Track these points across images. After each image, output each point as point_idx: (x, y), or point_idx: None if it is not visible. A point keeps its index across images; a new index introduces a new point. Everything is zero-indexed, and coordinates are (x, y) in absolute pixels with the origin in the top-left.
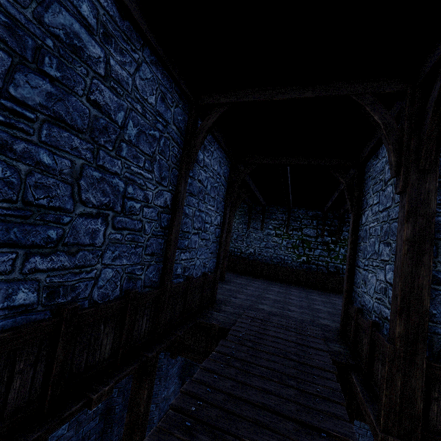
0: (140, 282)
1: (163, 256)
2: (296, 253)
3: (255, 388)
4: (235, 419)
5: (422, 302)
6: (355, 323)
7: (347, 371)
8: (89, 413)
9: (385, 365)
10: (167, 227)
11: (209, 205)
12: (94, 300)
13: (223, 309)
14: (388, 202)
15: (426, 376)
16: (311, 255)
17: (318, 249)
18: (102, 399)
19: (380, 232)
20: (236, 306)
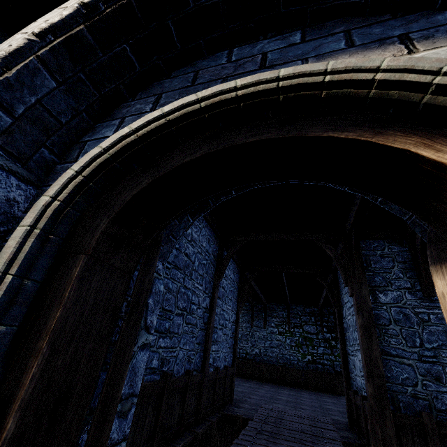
0: (192, 365)
1: (204, 346)
2: (301, 352)
3: (283, 445)
4: None
5: (378, 368)
6: (355, 405)
7: None
8: None
9: (368, 419)
10: (206, 323)
11: (228, 305)
12: (174, 373)
13: (242, 405)
14: (352, 301)
15: (395, 425)
16: (315, 353)
17: (321, 346)
18: None
19: (353, 323)
20: (252, 404)
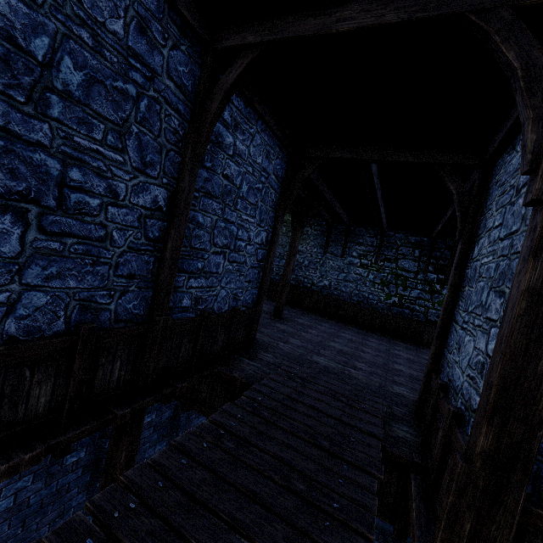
0: (107, 313)
1: (154, 281)
2: (385, 292)
3: (238, 488)
4: (174, 542)
5: (535, 404)
6: (434, 404)
7: (408, 469)
8: (67, 464)
9: (449, 493)
10: (159, 240)
11: (246, 215)
12: (9, 335)
13: (260, 356)
14: (516, 223)
15: (520, 525)
16: (405, 296)
17: (417, 288)
18: (19, 469)
19: (493, 273)
20: (280, 354)
